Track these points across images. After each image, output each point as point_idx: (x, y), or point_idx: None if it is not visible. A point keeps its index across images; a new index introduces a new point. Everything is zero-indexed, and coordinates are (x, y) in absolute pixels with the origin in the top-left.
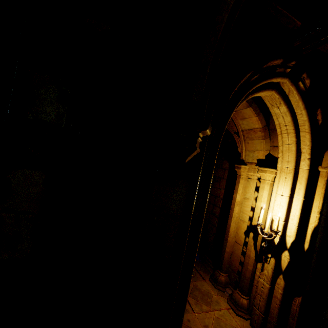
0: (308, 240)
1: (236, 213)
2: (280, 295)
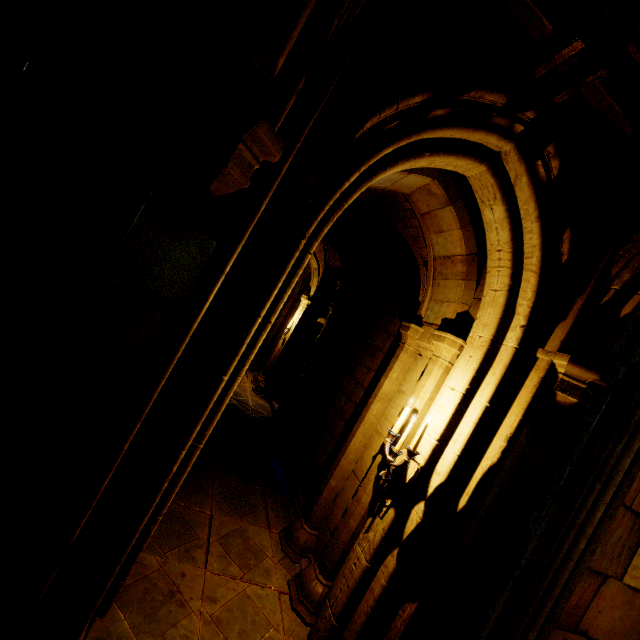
0: (471, 490)
1: (373, 415)
2: (380, 589)
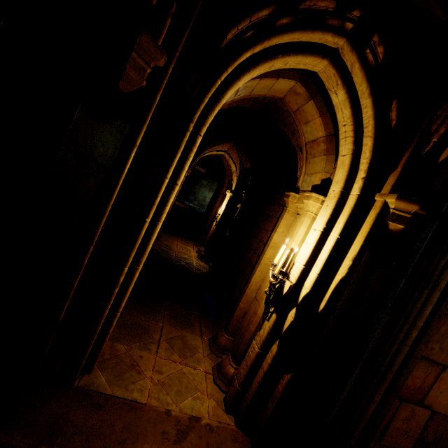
0: (327, 297)
1: (266, 258)
2: (267, 366)
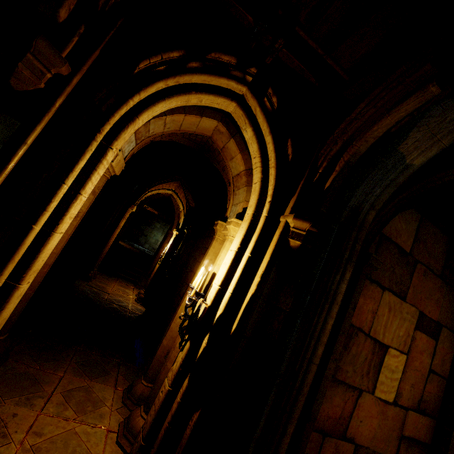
0: (239, 316)
1: None
2: (175, 406)
